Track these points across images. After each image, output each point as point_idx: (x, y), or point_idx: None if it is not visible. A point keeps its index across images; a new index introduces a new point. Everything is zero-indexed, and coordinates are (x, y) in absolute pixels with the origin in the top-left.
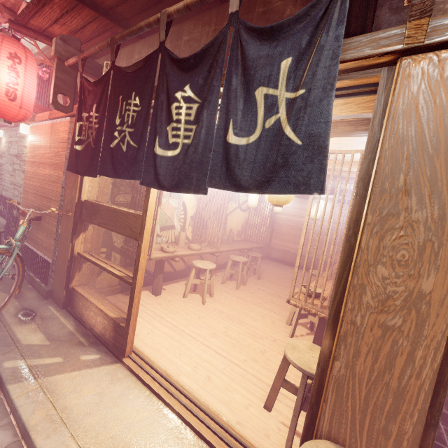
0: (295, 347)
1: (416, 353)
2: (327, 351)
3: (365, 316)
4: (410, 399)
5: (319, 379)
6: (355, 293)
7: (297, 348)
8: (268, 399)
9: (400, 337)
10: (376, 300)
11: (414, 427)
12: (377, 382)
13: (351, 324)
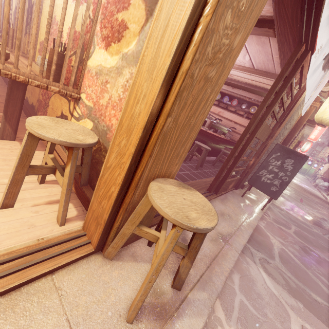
0: (42, 125)
1: (210, 98)
2: (156, 110)
3: (201, 69)
4: (195, 129)
5: (142, 140)
6: (205, 41)
7: (46, 126)
8: (7, 197)
9: (209, 87)
10: (213, 52)
11: (190, 144)
12: (186, 125)
13: (191, 78)
